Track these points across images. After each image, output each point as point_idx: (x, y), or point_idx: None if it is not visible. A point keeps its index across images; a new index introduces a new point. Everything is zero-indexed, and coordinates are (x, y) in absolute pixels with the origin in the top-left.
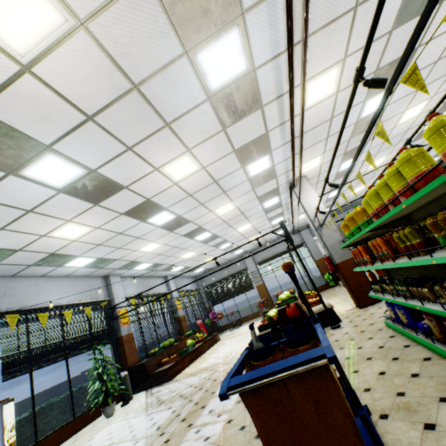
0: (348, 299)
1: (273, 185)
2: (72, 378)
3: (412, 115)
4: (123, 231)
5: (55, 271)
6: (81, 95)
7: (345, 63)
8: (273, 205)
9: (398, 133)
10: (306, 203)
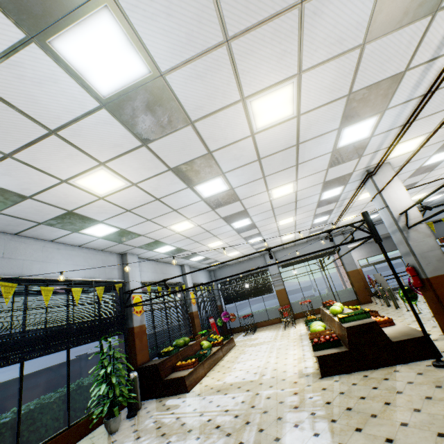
0: (414, 323)
1: (350, 167)
2: (65, 361)
3: None
4: (162, 197)
5: (68, 237)
6: None
7: None
8: (330, 198)
9: None
10: (389, 197)
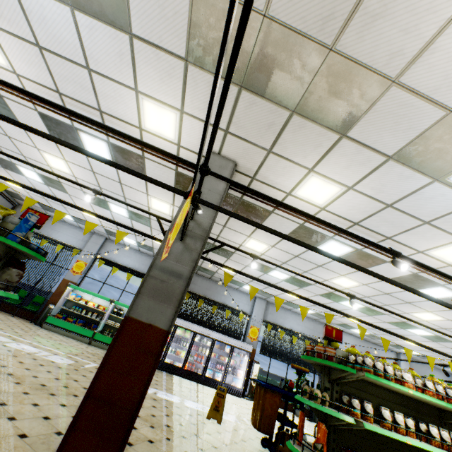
0: None
1: None
2: None
3: None
4: (325, 303)
5: (294, 309)
6: (279, 258)
7: None
8: None
9: None
10: None
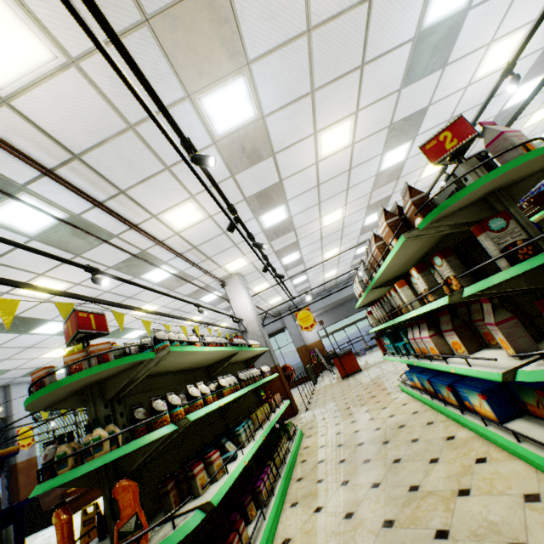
0: None
1: (198, 284)
2: None
3: (336, 218)
4: None
5: None
6: None
7: (198, 198)
8: (218, 298)
9: (334, 231)
10: (236, 304)
